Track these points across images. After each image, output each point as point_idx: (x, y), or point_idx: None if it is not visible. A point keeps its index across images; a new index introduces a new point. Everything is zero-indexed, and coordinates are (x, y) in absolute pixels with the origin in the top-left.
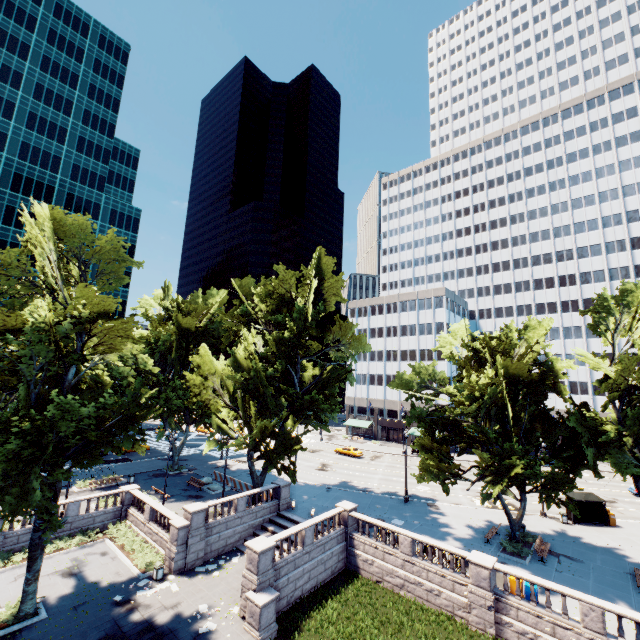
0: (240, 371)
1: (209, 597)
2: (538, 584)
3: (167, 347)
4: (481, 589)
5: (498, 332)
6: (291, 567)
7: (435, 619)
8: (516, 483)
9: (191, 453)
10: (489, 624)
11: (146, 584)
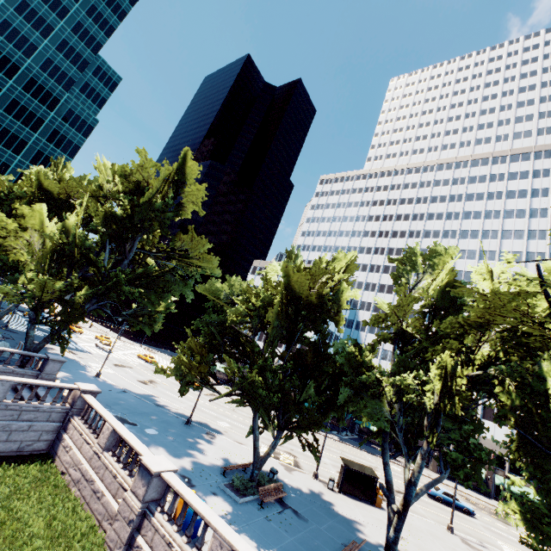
0: (65, 236)
1: None
2: (188, 502)
3: None
4: (135, 497)
5: None
6: None
7: (75, 525)
8: (256, 403)
9: None
10: (120, 543)
11: None
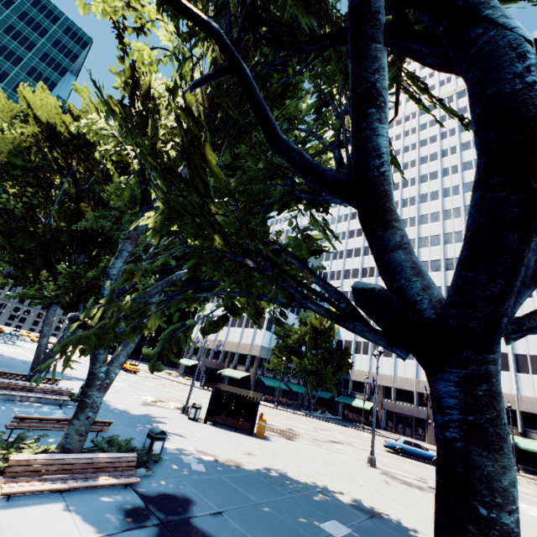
0: None
1: None
2: None
3: None
4: None
5: None
6: None
7: None
8: None
9: None
10: None
11: None
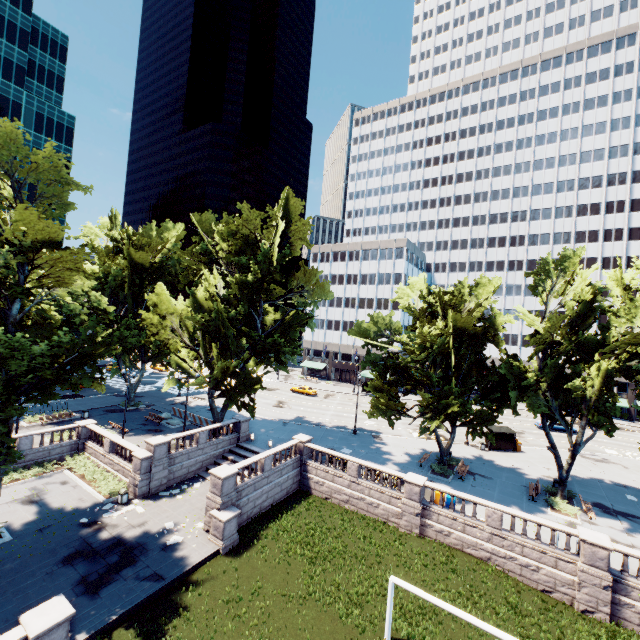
0: (200, 312)
1: (174, 516)
2: (457, 496)
3: (118, 283)
4: (412, 501)
5: (452, 287)
6: (251, 489)
7: (373, 525)
8: (450, 419)
9: (147, 390)
10: (415, 526)
11: (111, 508)
